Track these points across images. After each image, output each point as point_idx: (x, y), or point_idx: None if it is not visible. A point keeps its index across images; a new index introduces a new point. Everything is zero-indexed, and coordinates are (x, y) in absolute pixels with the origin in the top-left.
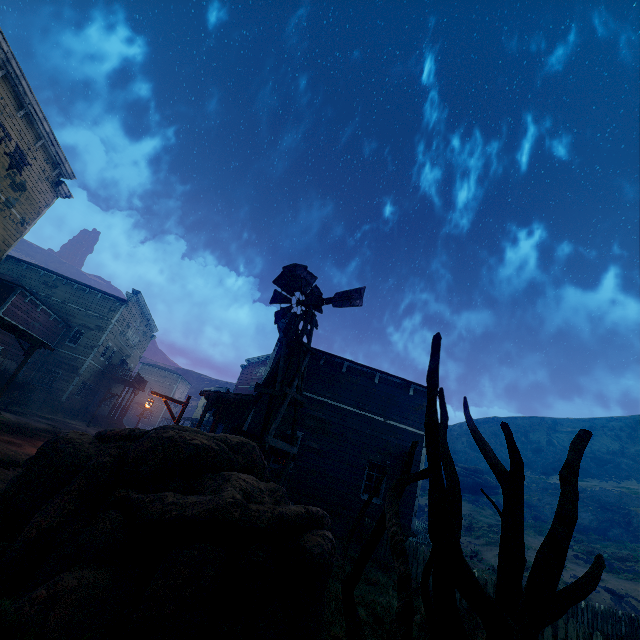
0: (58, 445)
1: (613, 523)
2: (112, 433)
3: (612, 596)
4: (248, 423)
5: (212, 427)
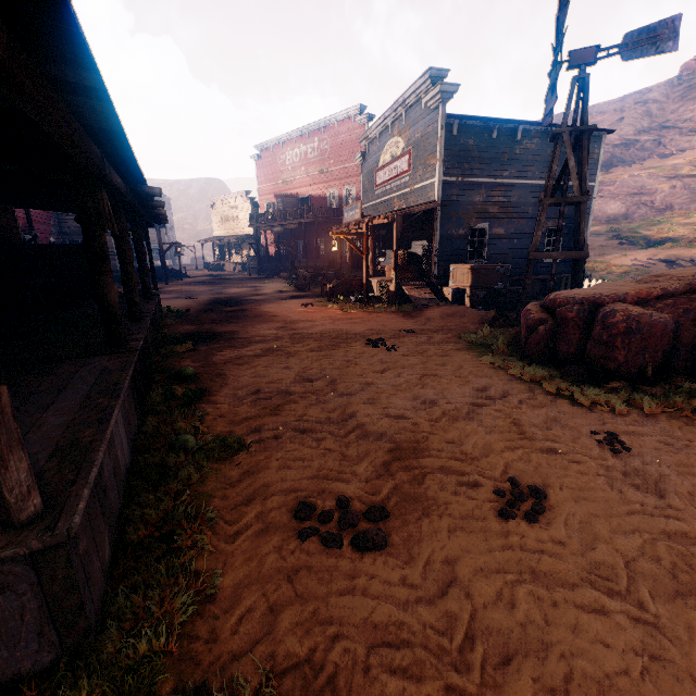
0: (646, 321)
1: (640, 205)
2: (632, 296)
3: (666, 264)
4: (438, 232)
5: (371, 246)
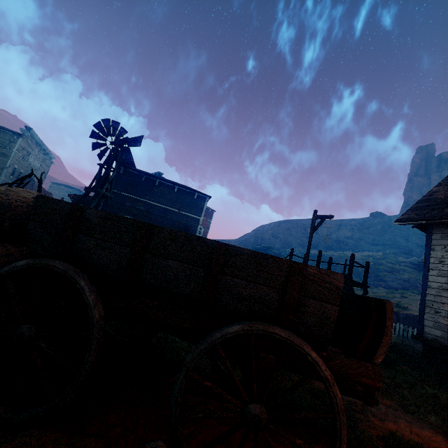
0: None
1: None
2: None
3: None
4: None
5: None
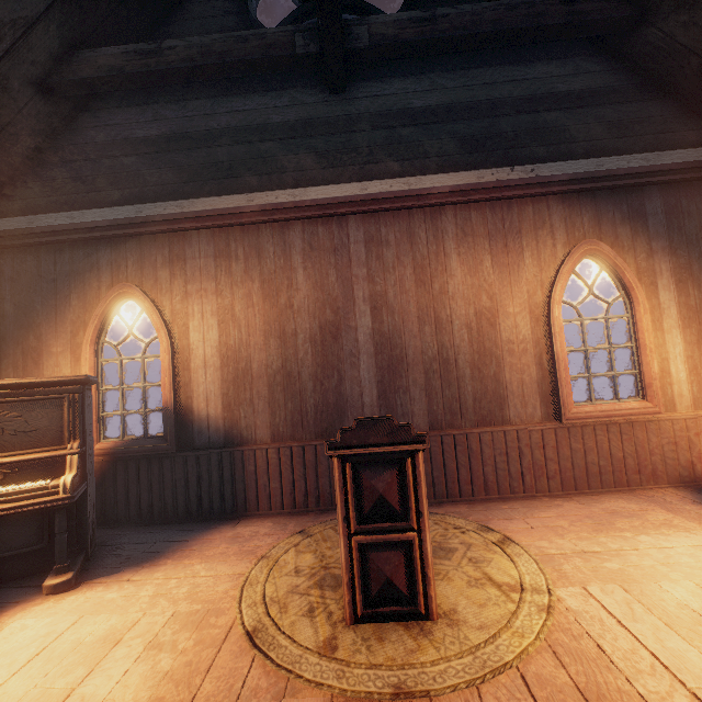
0: None
1: None
2: None
3: None
4: None
5: None
